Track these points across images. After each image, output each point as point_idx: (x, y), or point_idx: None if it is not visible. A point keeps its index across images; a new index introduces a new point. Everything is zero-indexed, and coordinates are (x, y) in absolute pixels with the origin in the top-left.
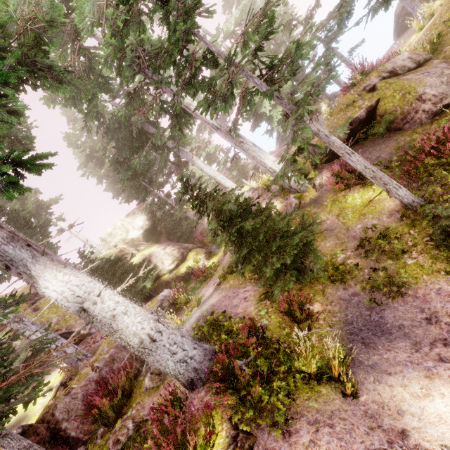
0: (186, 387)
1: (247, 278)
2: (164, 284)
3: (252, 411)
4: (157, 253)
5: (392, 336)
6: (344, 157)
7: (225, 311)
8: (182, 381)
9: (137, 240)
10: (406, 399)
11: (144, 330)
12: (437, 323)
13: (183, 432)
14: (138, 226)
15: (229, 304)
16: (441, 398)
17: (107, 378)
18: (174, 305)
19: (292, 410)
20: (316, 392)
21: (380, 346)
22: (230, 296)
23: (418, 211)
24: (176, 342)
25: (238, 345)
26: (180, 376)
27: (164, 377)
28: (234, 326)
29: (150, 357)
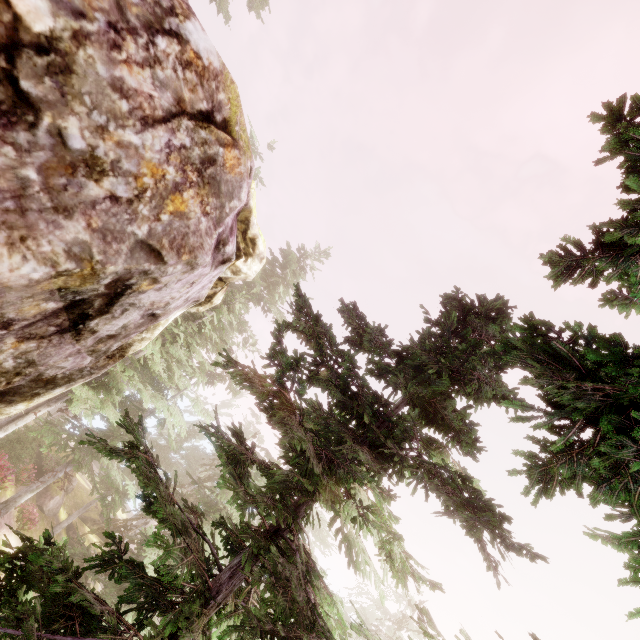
0: None
1: None
2: None
3: None
4: None
5: None
6: None
7: None
8: None
9: None
10: None
11: None
12: None
13: None
14: None
15: None
16: None
17: None
18: None
19: None
20: None
21: None
22: None
23: None
24: None
25: None
26: None
27: None
28: None
29: None
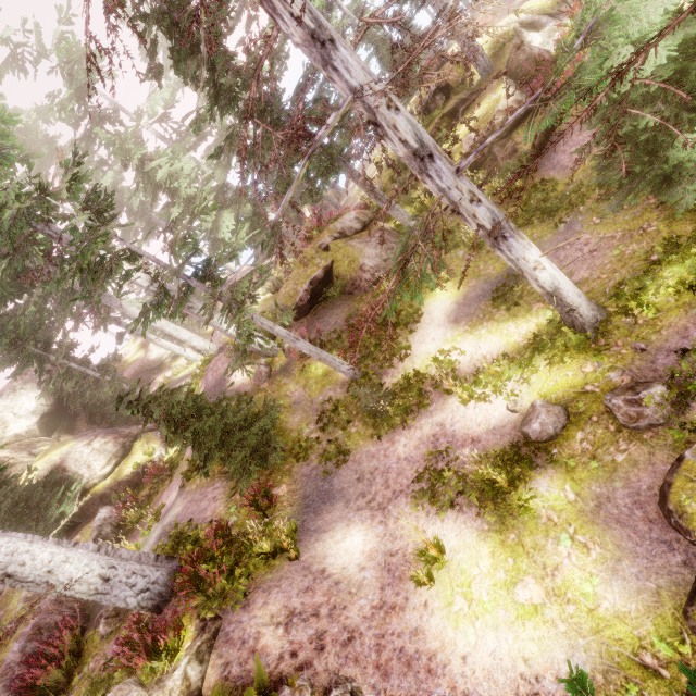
0: (153, 610)
1: (216, 472)
2: (98, 499)
3: (218, 602)
4: (77, 454)
5: (335, 500)
6: (292, 344)
7: (191, 519)
8: (147, 607)
9: (28, 435)
10: (331, 546)
11: (94, 571)
12: (363, 481)
13: (154, 640)
14: (26, 410)
15: (196, 509)
16: (350, 537)
17: (40, 650)
18: (122, 527)
19: (251, 587)
20: (272, 566)
21: (325, 512)
22: (197, 499)
23: (359, 383)
24: (134, 571)
25: (206, 551)
26: (144, 603)
27: (125, 615)
28: (200, 534)
29: (106, 596)
